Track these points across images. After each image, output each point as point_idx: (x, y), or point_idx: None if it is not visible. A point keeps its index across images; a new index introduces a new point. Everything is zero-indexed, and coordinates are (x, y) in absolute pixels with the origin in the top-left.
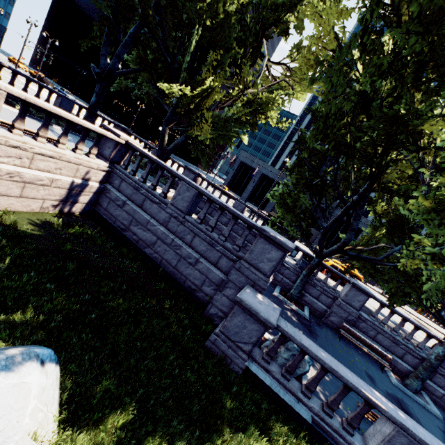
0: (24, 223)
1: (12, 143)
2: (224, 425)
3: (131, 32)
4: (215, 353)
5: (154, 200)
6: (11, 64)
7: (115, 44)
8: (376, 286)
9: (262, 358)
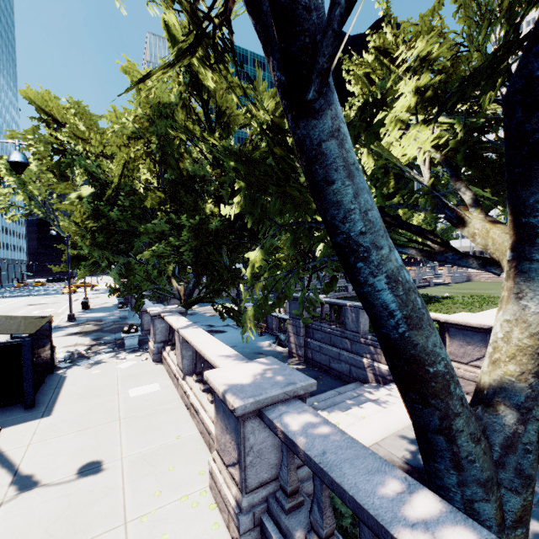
0: None
1: None
2: None
3: None
4: None
5: None
6: None
7: None
8: None
9: None
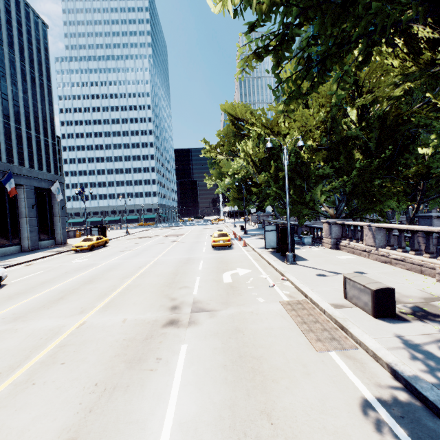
0: None
1: None
2: None
3: None
4: None
5: None
6: None
7: None
8: None
9: None
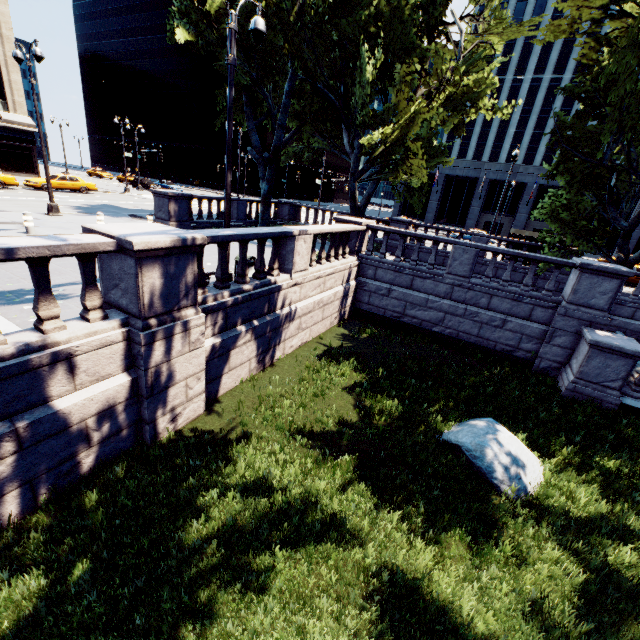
0: (338, 342)
1: (316, 276)
2: (636, 447)
3: (287, 90)
4: (578, 399)
5: (424, 276)
6: (95, 178)
7: (256, 110)
8: None
9: (632, 391)
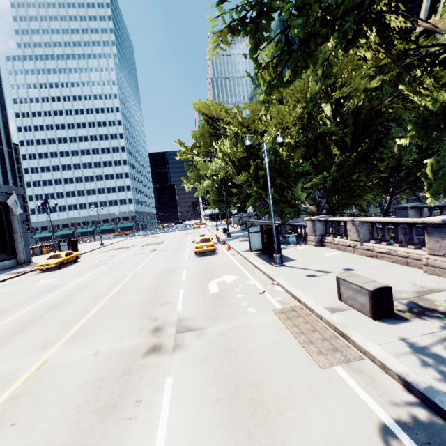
0: None
1: None
2: None
3: None
4: None
5: None
6: None
7: None
8: None
9: None
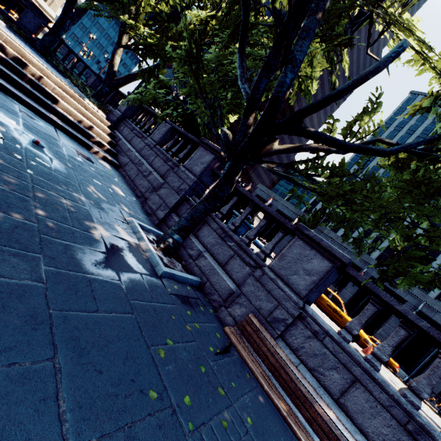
0: None
1: None
2: None
3: None
4: None
5: None
6: None
7: None
8: (430, 404)
9: None
